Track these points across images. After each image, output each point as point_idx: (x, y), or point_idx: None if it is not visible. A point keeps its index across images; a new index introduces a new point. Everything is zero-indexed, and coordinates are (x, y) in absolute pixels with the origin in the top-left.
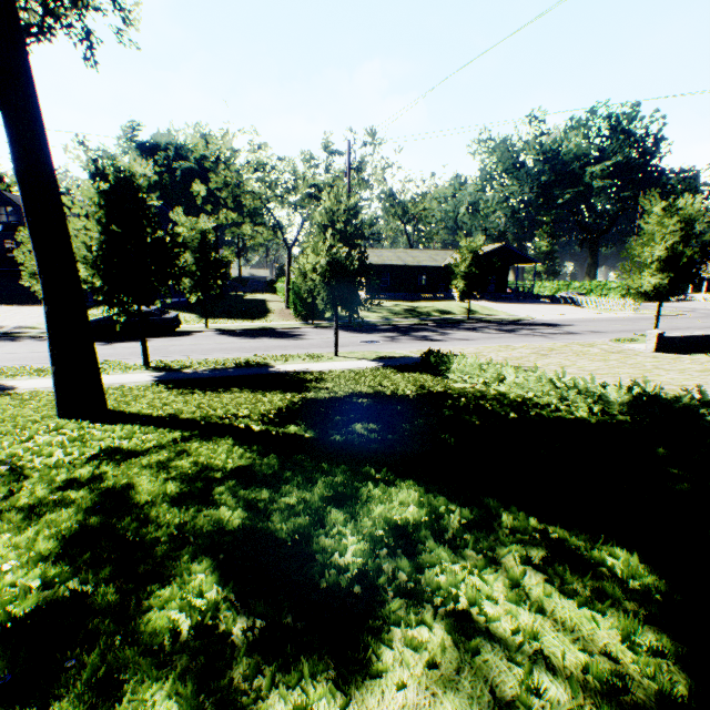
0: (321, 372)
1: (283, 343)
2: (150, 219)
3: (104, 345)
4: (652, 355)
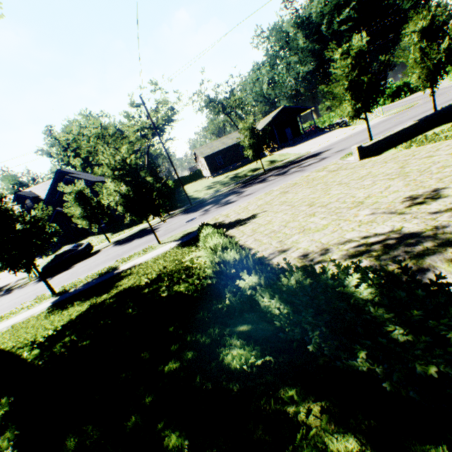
0: (138, 265)
1: (142, 241)
2: (9, 217)
3: (49, 280)
4: (355, 165)
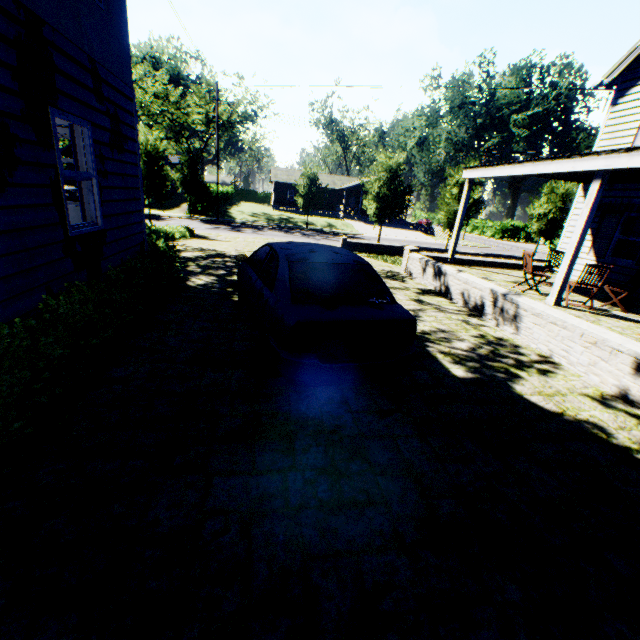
0: None
1: None
2: None
3: None
4: None
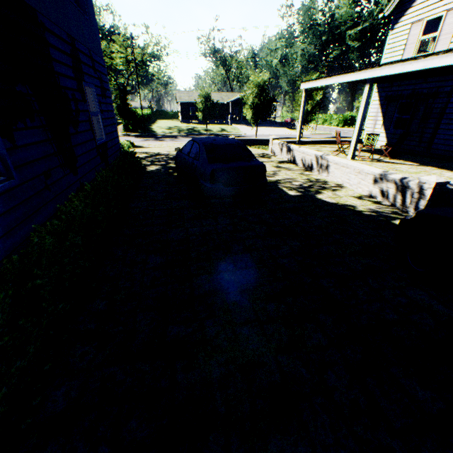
0: None
1: None
2: None
3: None
4: None
